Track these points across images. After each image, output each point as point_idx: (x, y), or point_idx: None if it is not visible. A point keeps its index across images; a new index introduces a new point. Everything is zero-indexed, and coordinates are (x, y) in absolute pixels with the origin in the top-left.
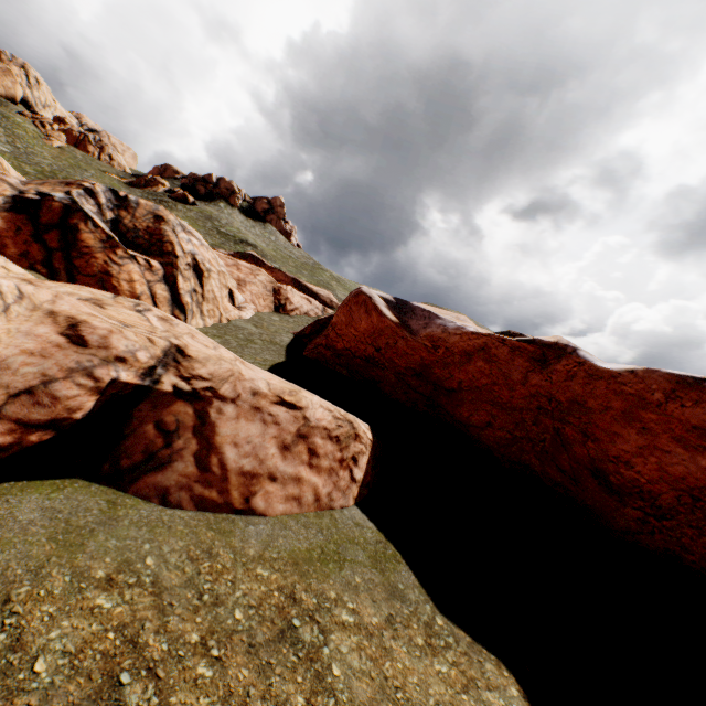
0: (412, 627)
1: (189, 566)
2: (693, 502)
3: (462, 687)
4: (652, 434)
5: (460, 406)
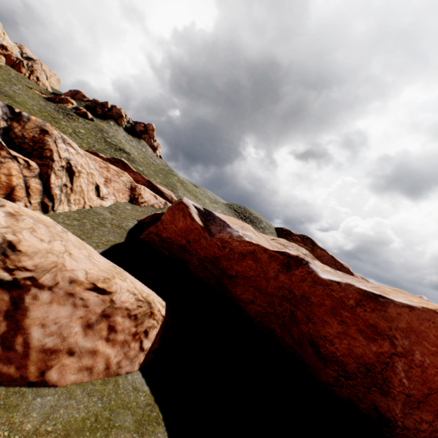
0: None
1: None
2: (366, 371)
3: None
4: (346, 325)
5: (236, 287)
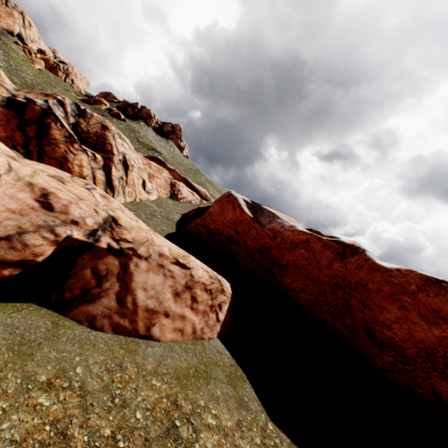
0: (253, 430)
1: (106, 375)
2: (426, 356)
3: None
4: (406, 310)
5: (285, 276)
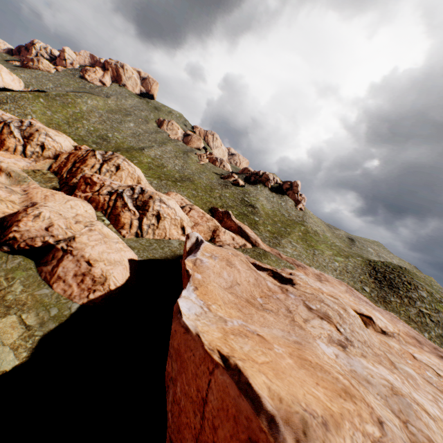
0: (30, 331)
1: (22, 286)
2: None
3: (12, 347)
4: None
5: None
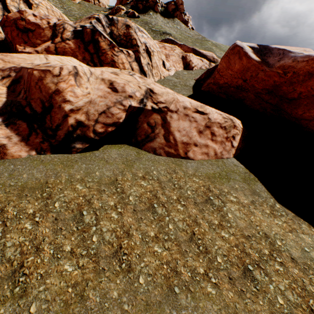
0: (263, 206)
1: (168, 175)
2: None
3: (289, 231)
4: None
5: (296, 108)
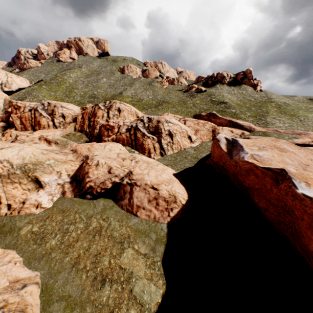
0: (149, 259)
1: (117, 222)
2: None
3: (147, 278)
4: None
5: (253, 196)
